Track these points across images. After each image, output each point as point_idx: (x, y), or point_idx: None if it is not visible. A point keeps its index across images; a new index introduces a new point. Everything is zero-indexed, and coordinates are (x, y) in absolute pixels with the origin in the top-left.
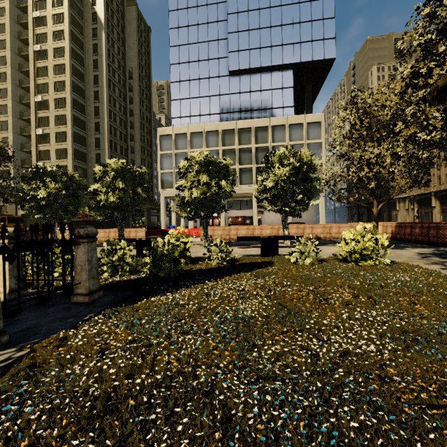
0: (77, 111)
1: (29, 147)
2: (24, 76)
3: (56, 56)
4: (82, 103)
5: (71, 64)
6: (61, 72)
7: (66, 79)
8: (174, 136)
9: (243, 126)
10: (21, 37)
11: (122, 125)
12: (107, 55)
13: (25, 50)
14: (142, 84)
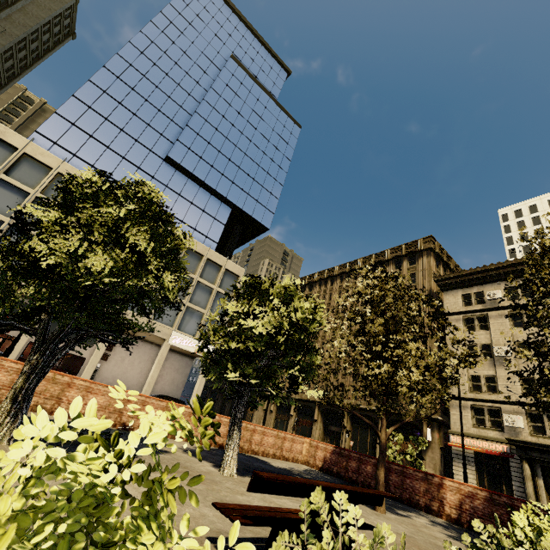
0: None
1: None
2: None
3: None
4: None
5: None
6: None
7: None
8: (22, 155)
9: None
10: None
11: None
12: None
13: None
14: (3, 60)
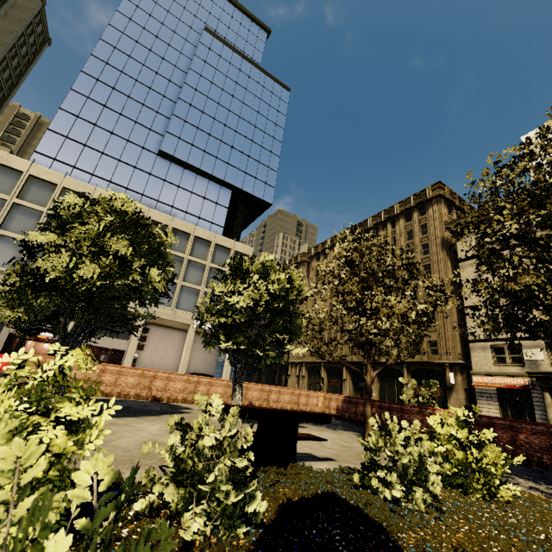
0: None
1: None
2: None
3: None
4: None
5: None
6: None
7: None
8: (28, 177)
9: (157, 219)
10: None
11: None
12: None
13: None
14: None
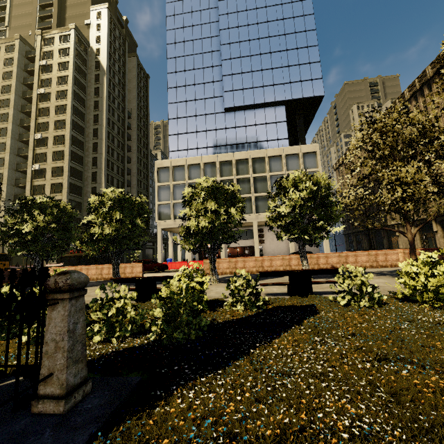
0: (75, 147)
1: (24, 182)
2: (25, 116)
3: (58, 98)
4: (80, 140)
5: (73, 105)
6: (63, 112)
7: (67, 118)
8: (172, 168)
9: (240, 157)
10: (26, 82)
11: (120, 160)
12: (107, 97)
13: (29, 93)
14: (140, 123)
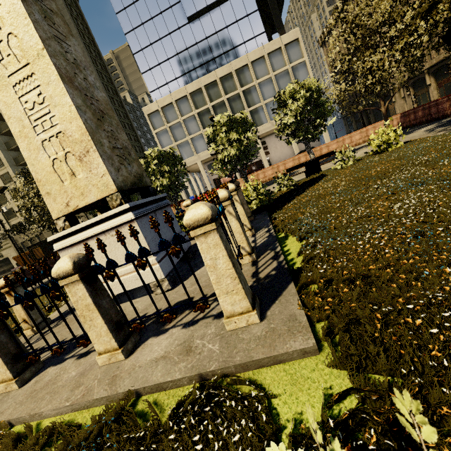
0: None
1: None
2: None
3: None
4: None
5: None
6: None
7: None
8: (161, 110)
9: (223, 74)
10: None
11: None
12: None
13: None
14: (97, 67)
